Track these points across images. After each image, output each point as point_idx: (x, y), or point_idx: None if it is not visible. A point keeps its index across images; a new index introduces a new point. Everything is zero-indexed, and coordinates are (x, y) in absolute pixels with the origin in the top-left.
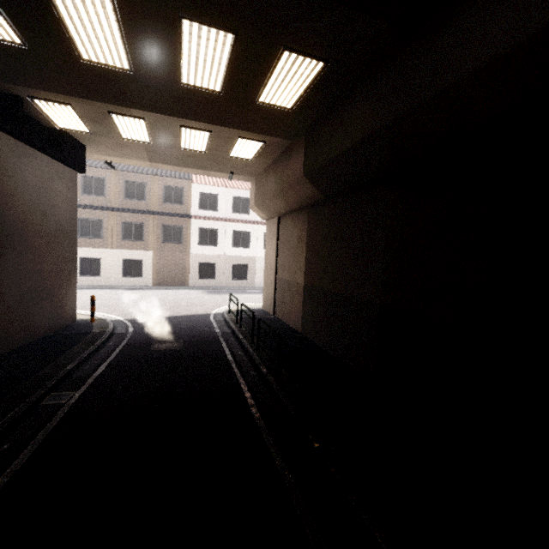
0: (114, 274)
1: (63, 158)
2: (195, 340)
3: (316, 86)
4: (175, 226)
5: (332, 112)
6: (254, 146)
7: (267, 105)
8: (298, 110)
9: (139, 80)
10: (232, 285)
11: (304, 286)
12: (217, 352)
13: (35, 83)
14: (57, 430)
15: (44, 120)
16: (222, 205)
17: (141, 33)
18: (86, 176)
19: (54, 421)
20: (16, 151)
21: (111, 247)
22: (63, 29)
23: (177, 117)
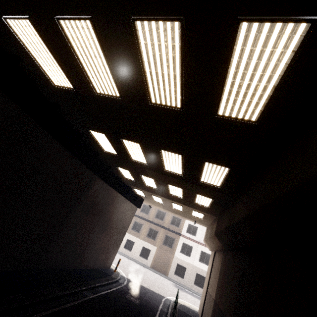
0: (136, 252)
1: (135, 203)
2: (146, 304)
3: (213, 203)
4: (171, 237)
5: (222, 213)
6: (200, 214)
7: (198, 204)
8: (212, 208)
9: (159, 190)
10: (192, 288)
11: (214, 302)
12: (151, 316)
13: (135, 186)
14: (82, 303)
15: (135, 192)
16: (199, 233)
17: (159, 184)
18: (145, 204)
19: (83, 299)
20: (123, 201)
21: (140, 238)
22: (143, 181)
23: (170, 200)
